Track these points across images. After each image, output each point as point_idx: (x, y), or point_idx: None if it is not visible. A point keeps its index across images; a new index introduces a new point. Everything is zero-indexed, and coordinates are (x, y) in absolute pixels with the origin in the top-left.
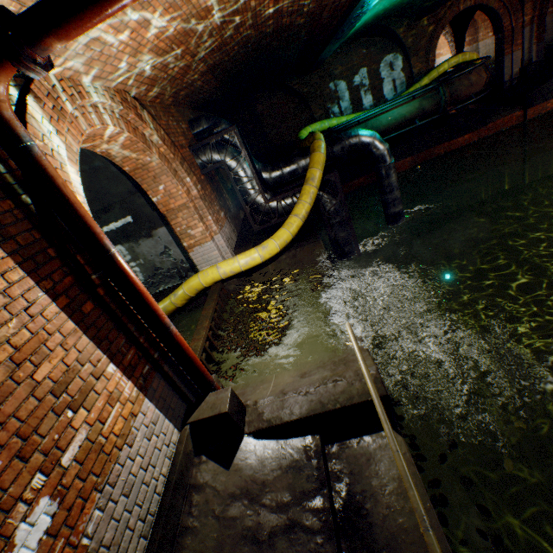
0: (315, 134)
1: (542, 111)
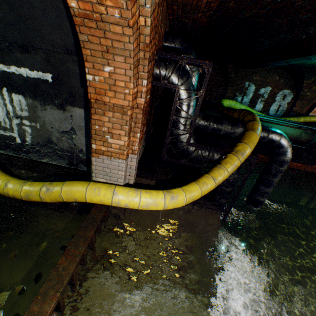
0: (255, 115)
1: None
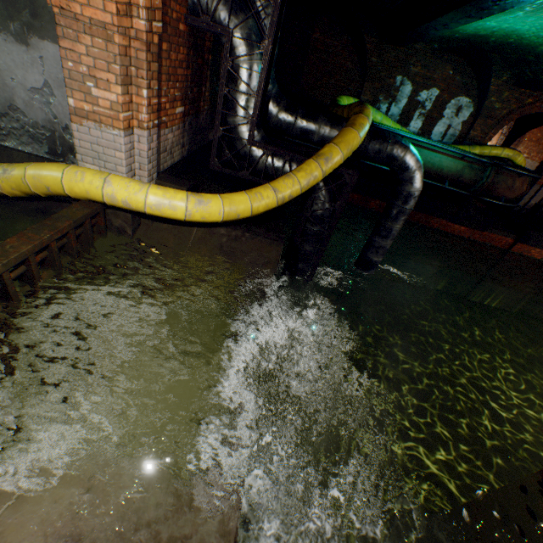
0: (367, 107)
1: (524, 253)
